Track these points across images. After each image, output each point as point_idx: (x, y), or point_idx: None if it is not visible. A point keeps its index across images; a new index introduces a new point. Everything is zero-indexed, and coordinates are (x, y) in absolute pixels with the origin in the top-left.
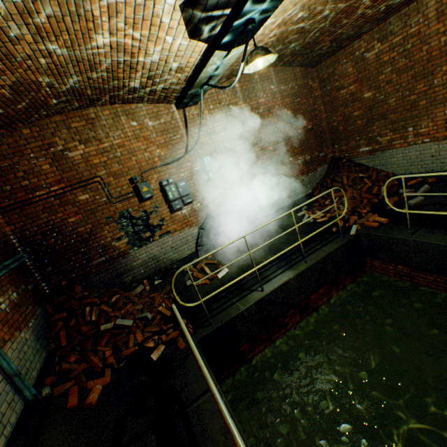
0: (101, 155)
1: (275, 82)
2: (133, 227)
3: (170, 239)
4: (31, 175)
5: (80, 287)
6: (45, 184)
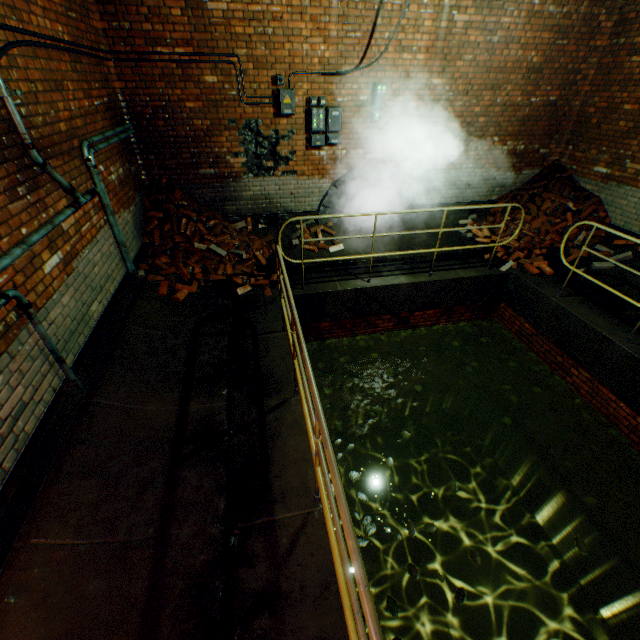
0: (248, 23)
1: None
2: (256, 147)
3: (293, 182)
4: (155, 18)
5: (180, 194)
6: (169, 38)
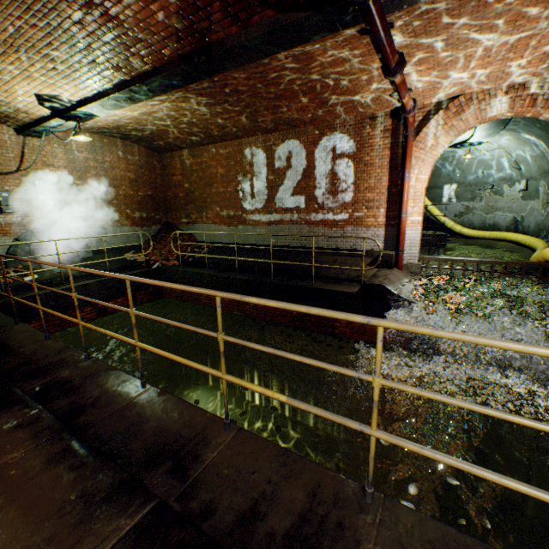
0: None
1: (124, 151)
2: None
3: None
4: None
5: None
6: None
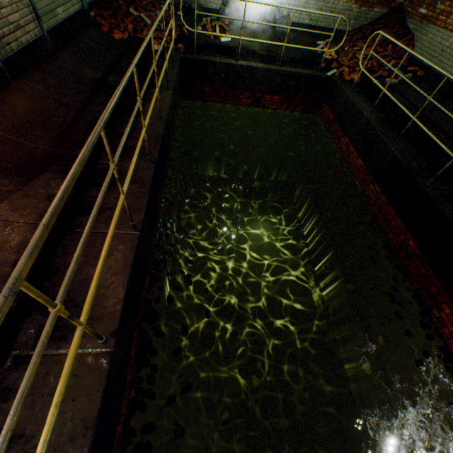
0: None
1: None
2: None
3: None
4: None
5: None
6: None
